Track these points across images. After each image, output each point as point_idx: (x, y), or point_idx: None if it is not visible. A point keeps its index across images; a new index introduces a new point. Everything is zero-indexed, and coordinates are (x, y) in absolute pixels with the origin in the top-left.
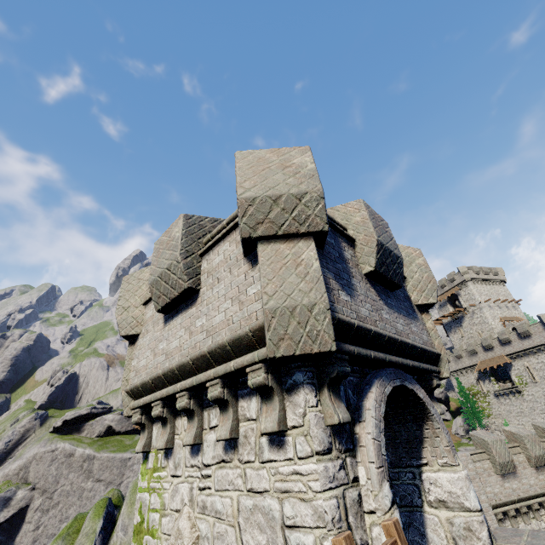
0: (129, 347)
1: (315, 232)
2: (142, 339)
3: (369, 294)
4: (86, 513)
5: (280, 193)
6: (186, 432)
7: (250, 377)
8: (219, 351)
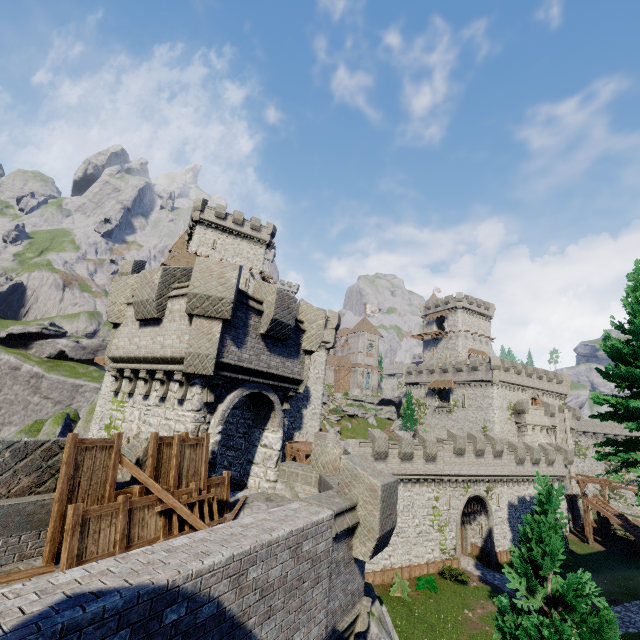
0: (113, 330)
1: (224, 318)
2: (123, 328)
3: (257, 345)
4: (45, 420)
5: (211, 295)
6: (142, 388)
7: (176, 376)
8: (165, 359)
